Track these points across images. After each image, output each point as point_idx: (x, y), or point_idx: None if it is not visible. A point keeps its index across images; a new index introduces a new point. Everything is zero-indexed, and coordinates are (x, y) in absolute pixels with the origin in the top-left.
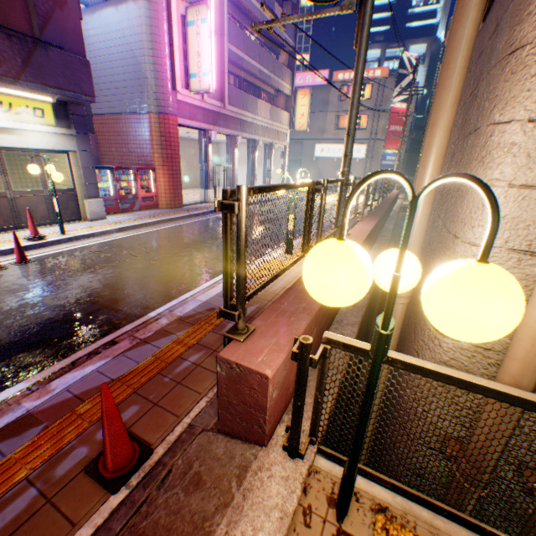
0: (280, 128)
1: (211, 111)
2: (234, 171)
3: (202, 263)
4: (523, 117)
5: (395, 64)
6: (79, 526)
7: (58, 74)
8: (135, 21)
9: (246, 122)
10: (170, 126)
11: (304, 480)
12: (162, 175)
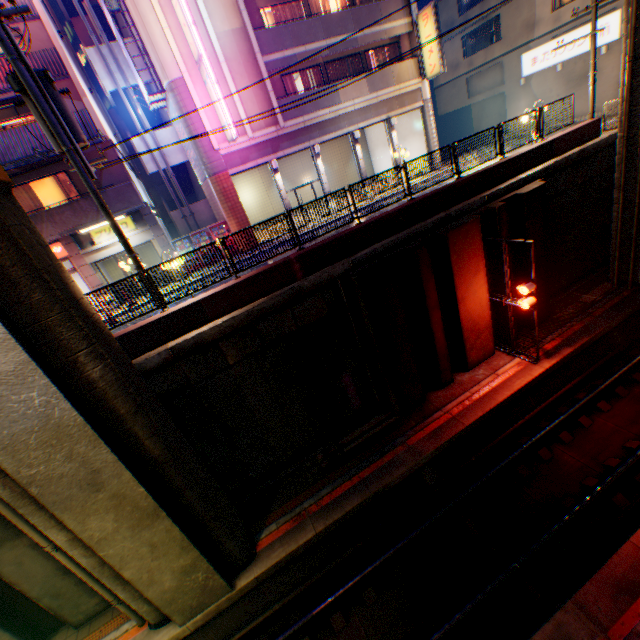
0: (398, 91)
1: (267, 141)
2: (323, 184)
3: None
4: None
5: None
6: None
7: (116, 203)
8: (175, 110)
9: (326, 121)
10: (222, 182)
11: None
12: (232, 225)
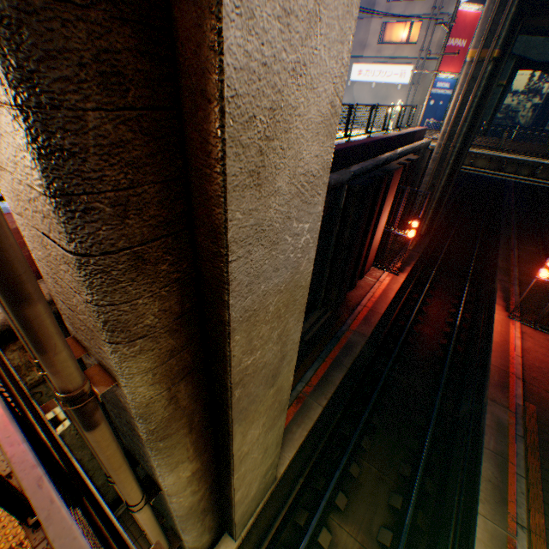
0: None
1: None
2: None
3: None
4: None
5: None
6: None
7: None
8: None
9: None
10: None
11: None
12: None
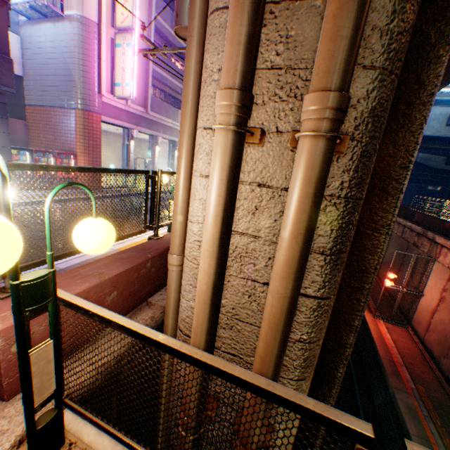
0: None
1: (135, 114)
2: (155, 164)
3: None
4: (202, 125)
5: None
6: None
7: None
8: (69, 36)
9: (168, 126)
10: (94, 121)
11: (24, 433)
12: (83, 160)
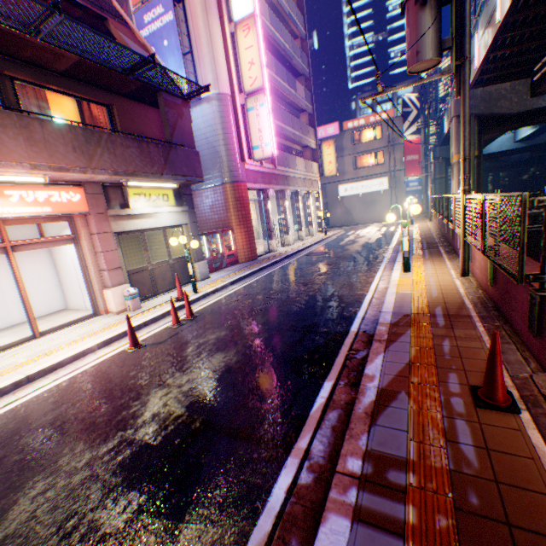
0: (312, 177)
1: (266, 173)
2: (287, 220)
3: (336, 292)
4: None
5: (387, 106)
6: (523, 430)
7: (182, 165)
8: (208, 116)
9: (289, 177)
10: (242, 191)
11: None
12: (239, 233)
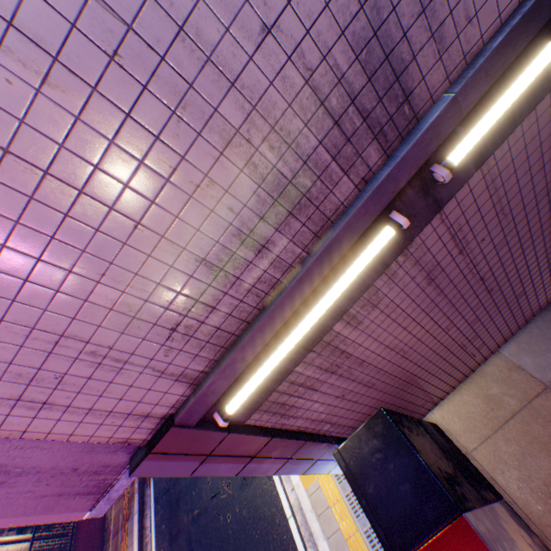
0: None
1: None
2: None
3: None
4: None
5: None
6: None
7: None
8: None
9: None
10: None
11: None
12: None
